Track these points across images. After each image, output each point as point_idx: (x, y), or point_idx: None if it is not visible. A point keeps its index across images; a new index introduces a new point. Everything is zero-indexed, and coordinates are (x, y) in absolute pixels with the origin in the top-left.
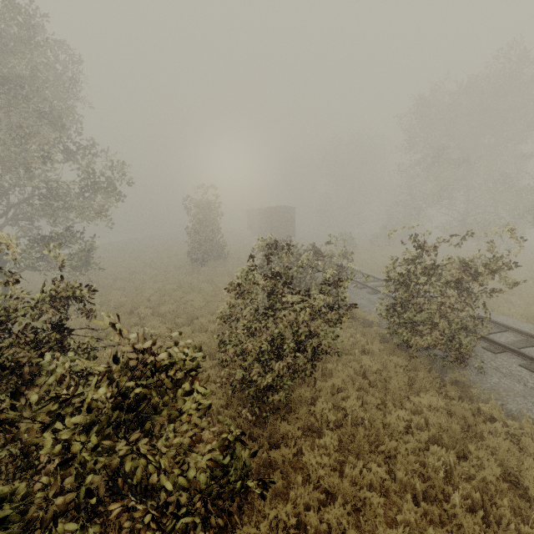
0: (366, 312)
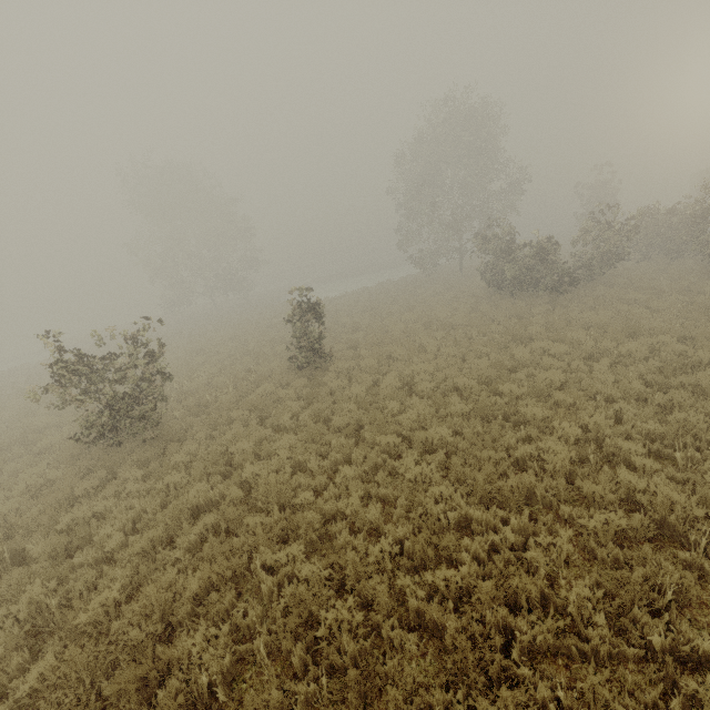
0: None
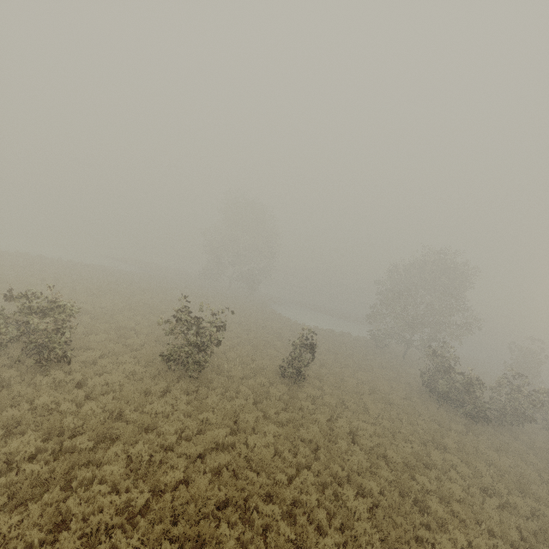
0: None
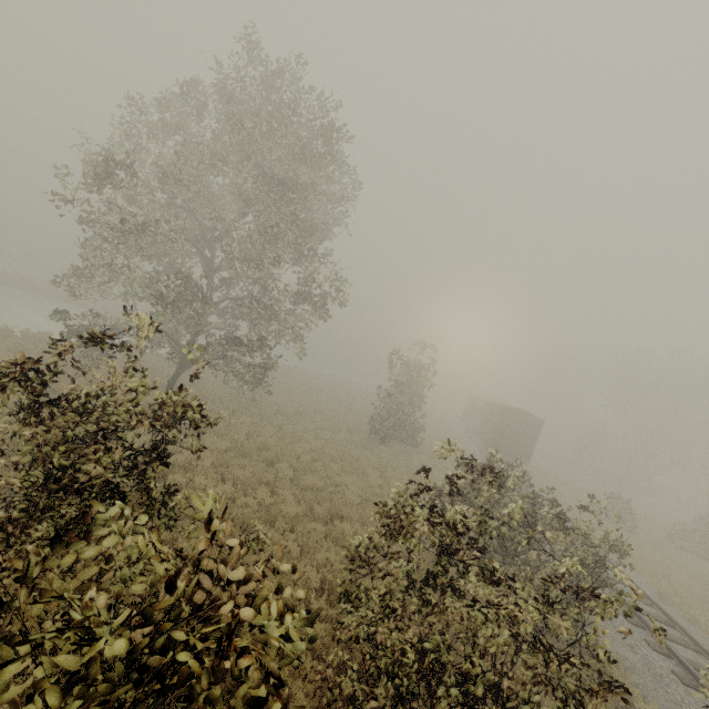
0: (638, 689)
